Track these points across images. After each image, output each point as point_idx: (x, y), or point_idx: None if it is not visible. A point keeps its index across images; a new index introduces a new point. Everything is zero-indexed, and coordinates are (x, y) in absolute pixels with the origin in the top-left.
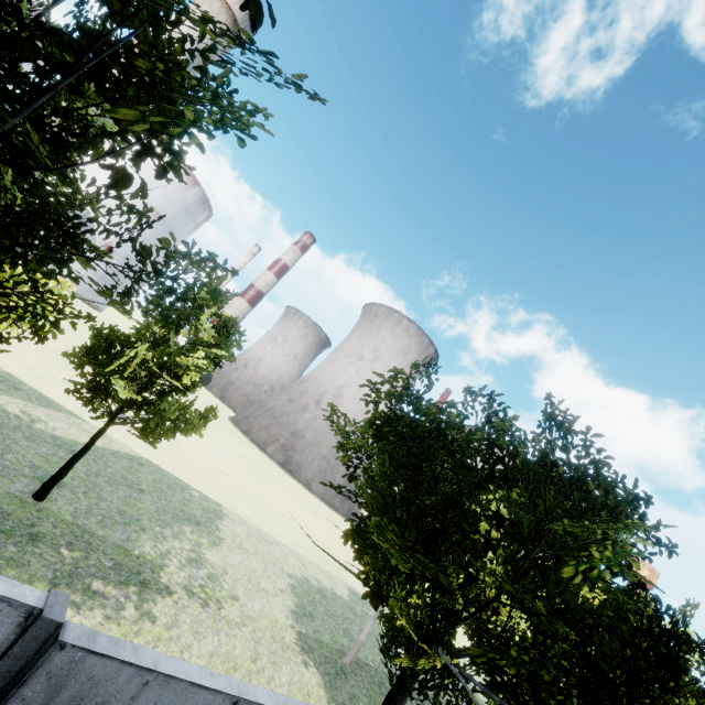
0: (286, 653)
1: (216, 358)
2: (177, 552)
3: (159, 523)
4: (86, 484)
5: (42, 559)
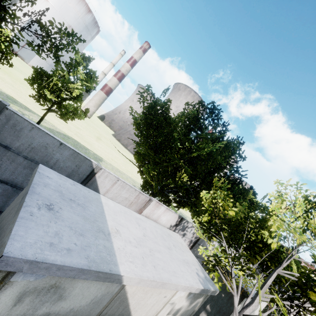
0: None
1: (86, 86)
2: None
3: None
4: None
5: None
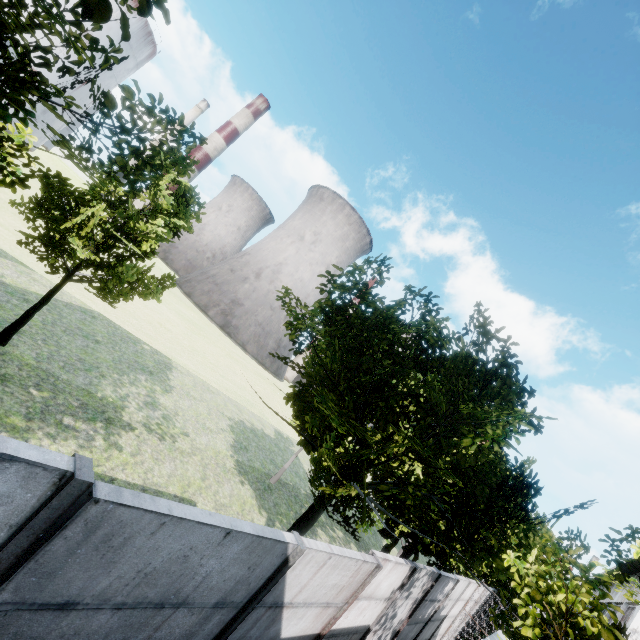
0: (228, 475)
1: (175, 228)
2: (135, 396)
3: (116, 371)
4: (44, 332)
5: (13, 397)
